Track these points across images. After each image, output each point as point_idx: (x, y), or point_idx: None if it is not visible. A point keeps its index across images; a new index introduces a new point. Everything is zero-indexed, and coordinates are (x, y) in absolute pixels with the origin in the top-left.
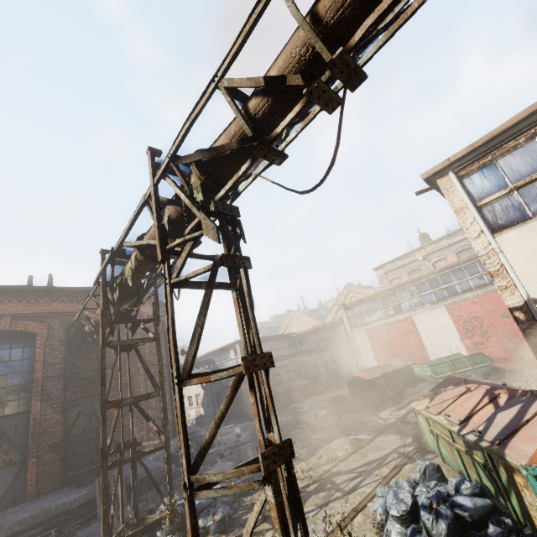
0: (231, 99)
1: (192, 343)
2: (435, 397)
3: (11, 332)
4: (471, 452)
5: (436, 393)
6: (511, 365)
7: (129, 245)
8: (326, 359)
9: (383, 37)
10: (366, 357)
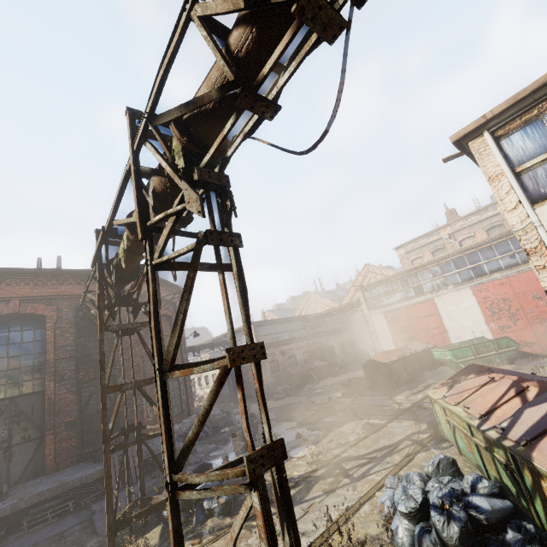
0: (207, 32)
1: (174, 332)
2: (453, 386)
3: (21, 315)
4: (492, 449)
5: (455, 382)
6: (539, 349)
7: (118, 223)
8: (343, 341)
9: None
10: (383, 340)
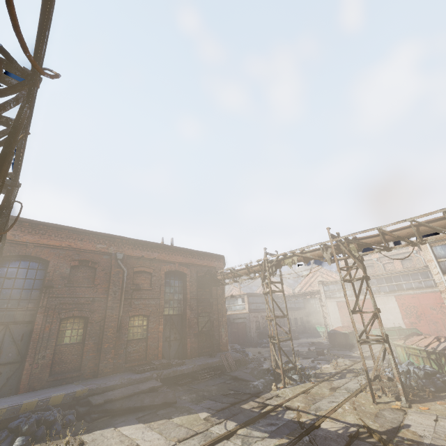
0: (381, 234)
1: (356, 301)
2: (407, 339)
3: (175, 271)
4: (429, 356)
5: (407, 338)
6: None
7: (300, 255)
8: (296, 316)
9: (434, 239)
10: (334, 319)
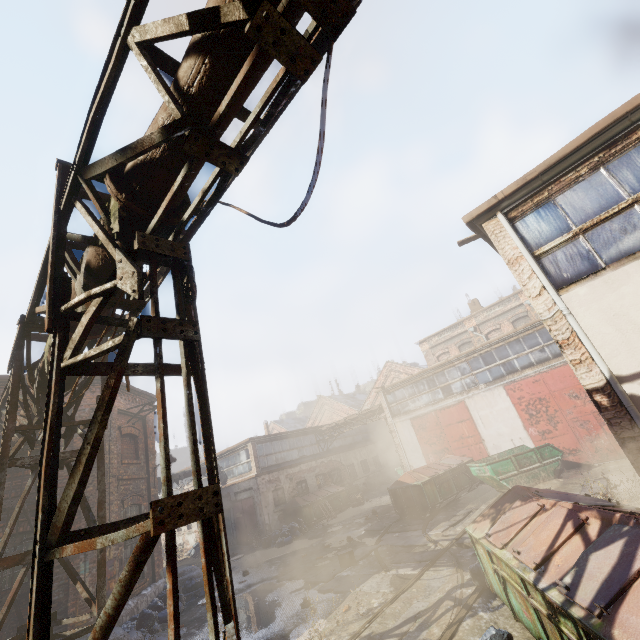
0: (147, 62)
1: (73, 475)
2: (497, 518)
3: None
4: (557, 618)
5: (499, 512)
6: (585, 458)
7: (40, 310)
8: (365, 457)
9: None
10: (412, 454)
